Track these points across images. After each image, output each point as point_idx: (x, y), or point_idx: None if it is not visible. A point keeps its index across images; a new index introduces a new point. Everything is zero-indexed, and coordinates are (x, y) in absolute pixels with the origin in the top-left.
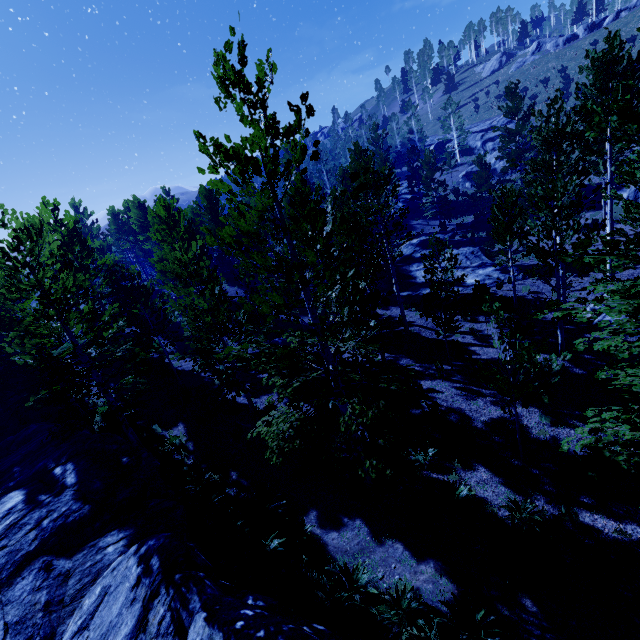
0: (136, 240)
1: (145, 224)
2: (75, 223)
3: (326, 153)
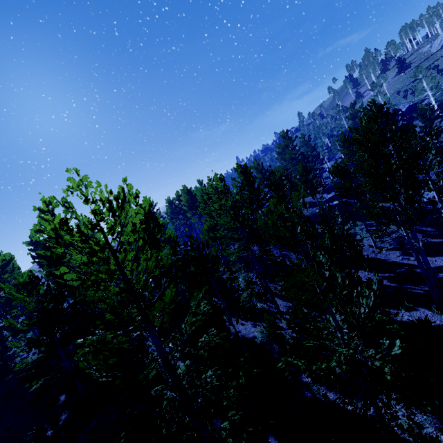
0: (184, 217)
1: (191, 204)
2: (149, 206)
3: (309, 136)
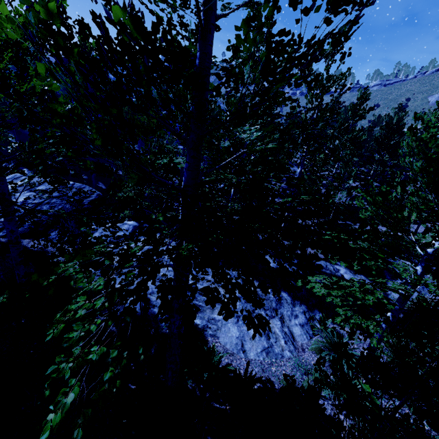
0: None
1: None
2: None
3: None
